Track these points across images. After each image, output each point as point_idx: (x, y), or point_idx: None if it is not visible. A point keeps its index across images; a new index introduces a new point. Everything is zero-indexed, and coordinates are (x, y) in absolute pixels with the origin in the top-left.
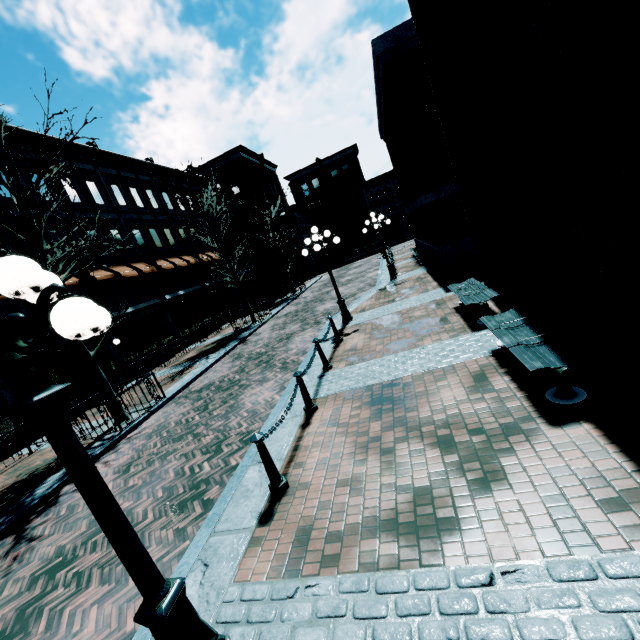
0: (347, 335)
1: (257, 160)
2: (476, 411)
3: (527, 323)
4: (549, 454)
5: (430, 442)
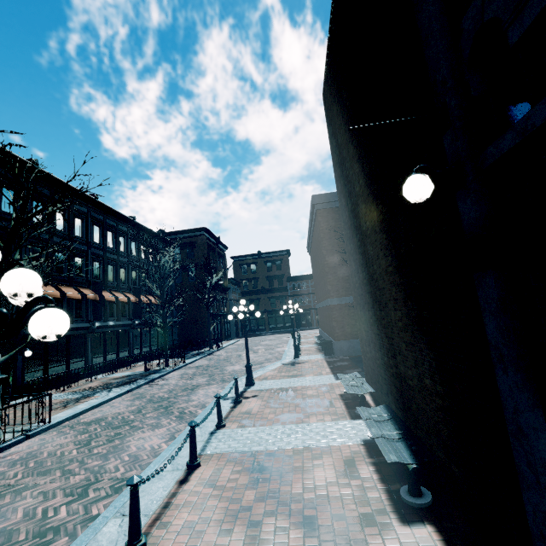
0: (246, 398)
1: (214, 240)
2: (342, 496)
3: (391, 419)
4: None
5: (296, 521)
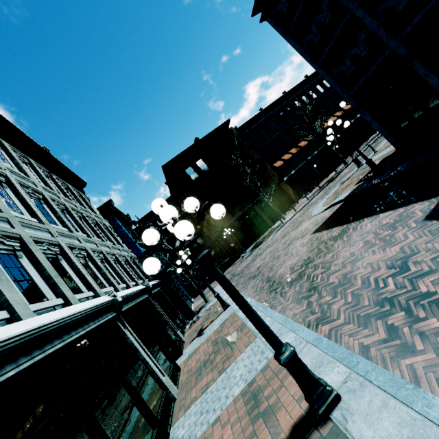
0: None
1: None
2: None
3: None
4: None
5: None
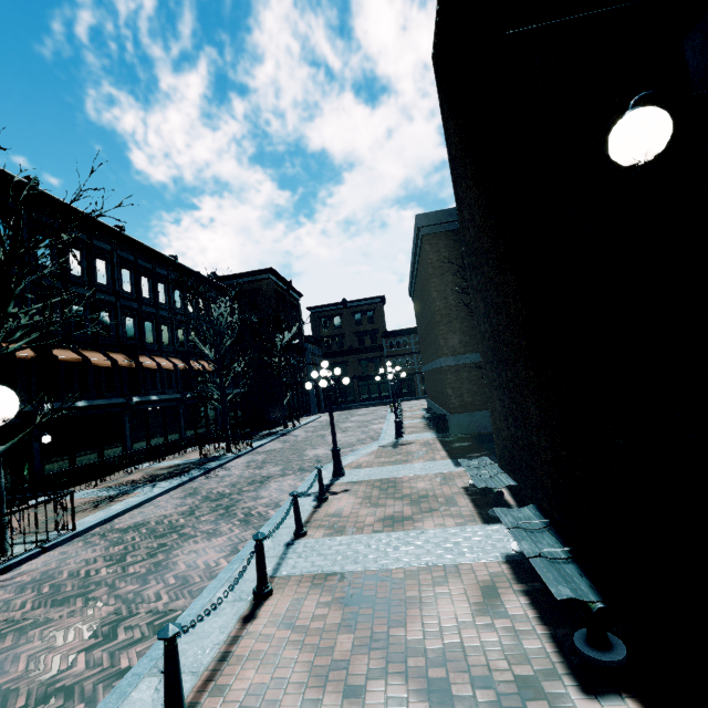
0: (334, 494)
1: (284, 285)
2: (483, 645)
3: (549, 528)
4: None
5: (417, 687)
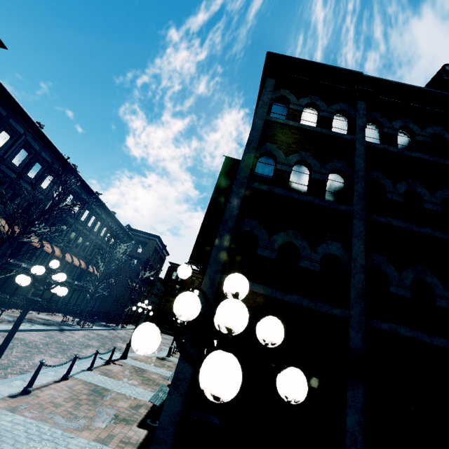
0: (115, 363)
1: (162, 246)
2: (123, 412)
3: None
4: (126, 430)
5: (97, 410)
